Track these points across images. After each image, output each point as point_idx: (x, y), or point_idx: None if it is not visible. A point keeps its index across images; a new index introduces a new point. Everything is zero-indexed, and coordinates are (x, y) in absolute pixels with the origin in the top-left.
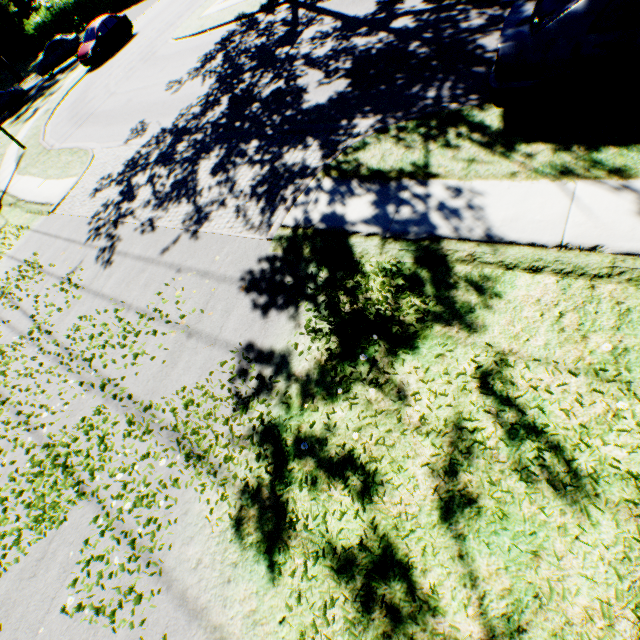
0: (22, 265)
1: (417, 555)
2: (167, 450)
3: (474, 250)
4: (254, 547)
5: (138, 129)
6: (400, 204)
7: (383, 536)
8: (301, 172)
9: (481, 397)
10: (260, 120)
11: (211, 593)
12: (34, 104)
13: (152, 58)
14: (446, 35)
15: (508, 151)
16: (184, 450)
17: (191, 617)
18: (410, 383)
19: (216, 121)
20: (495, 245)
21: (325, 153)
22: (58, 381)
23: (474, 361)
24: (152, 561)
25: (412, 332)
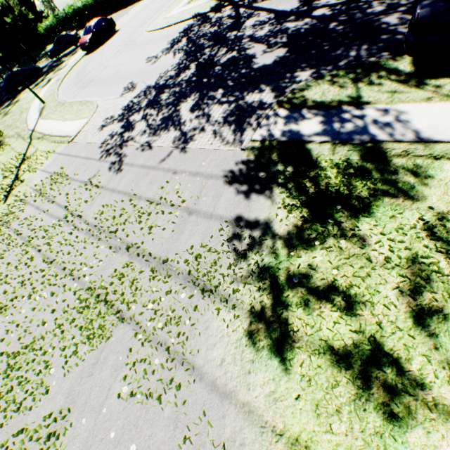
0: (53, 175)
1: (400, 349)
2: (185, 288)
3: (407, 147)
4: (265, 349)
5: (129, 87)
6: (342, 122)
7: (371, 336)
8: (260, 107)
9: (431, 242)
10: (222, 77)
11: (236, 381)
12: (47, 76)
13: (133, 44)
14: (356, 17)
15: (421, 85)
16: (199, 287)
17: (222, 398)
18: (371, 236)
19: (188, 79)
20: (424, 143)
21: (276, 94)
22: (91, 247)
23: (421, 219)
24: (184, 361)
25: (367, 202)
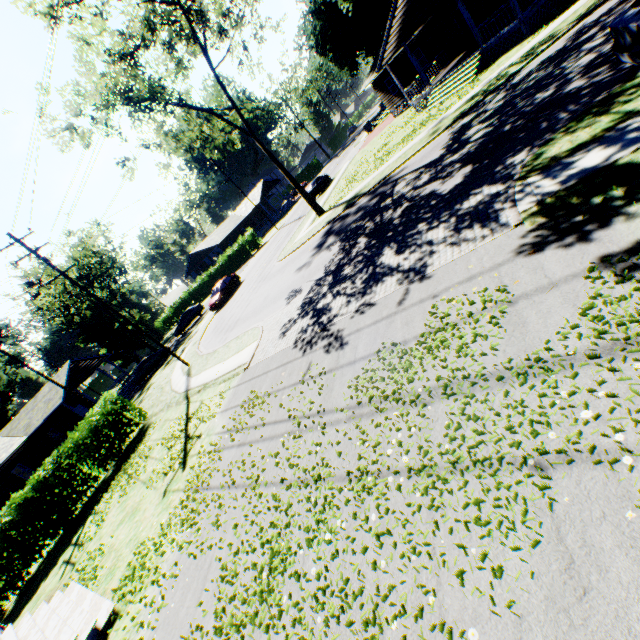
0: (243, 404)
1: None
2: (624, 360)
3: None
4: None
5: (291, 295)
6: (637, 129)
7: None
8: (493, 197)
9: None
10: (409, 220)
11: None
12: (177, 351)
13: (268, 275)
14: (528, 110)
15: None
16: None
17: None
18: None
19: (365, 247)
20: None
21: (502, 181)
22: (373, 426)
23: None
24: None
25: None
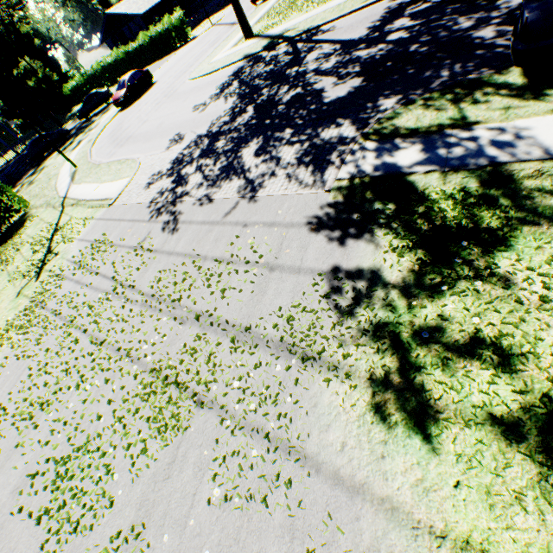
0: (93, 243)
1: None
2: (278, 358)
3: (540, 166)
4: (400, 425)
5: (176, 139)
6: (449, 147)
7: (544, 396)
8: (341, 142)
9: None
10: (288, 116)
11: (366, 470)
12: (76, 139)
13: (174, 94)
14: (441, 36)
15: (540, 96)
16: (297, 355)
17: (351, 493)
18: (515, 273)
19: (246, 123)
20: None
21: (358, 126)
22: (150, 321)
23: None
24: (291, 450)
25: (501, 234)
